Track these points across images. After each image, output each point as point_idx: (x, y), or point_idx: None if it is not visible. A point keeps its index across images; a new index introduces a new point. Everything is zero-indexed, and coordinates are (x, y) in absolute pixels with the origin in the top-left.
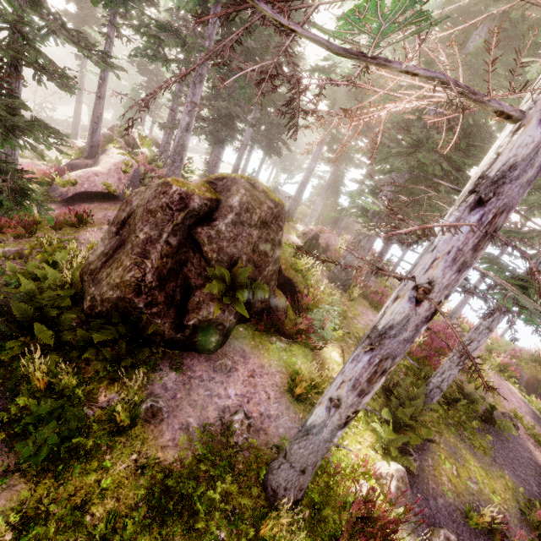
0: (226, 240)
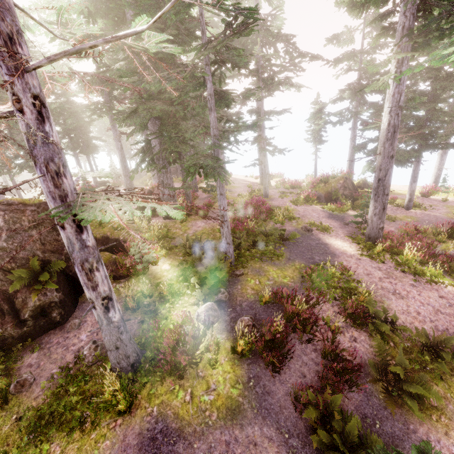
0: (14, 250)
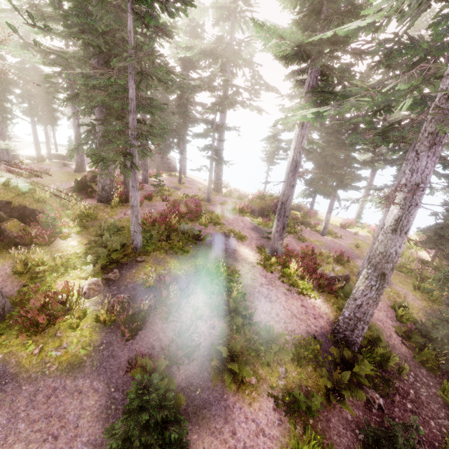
0: None
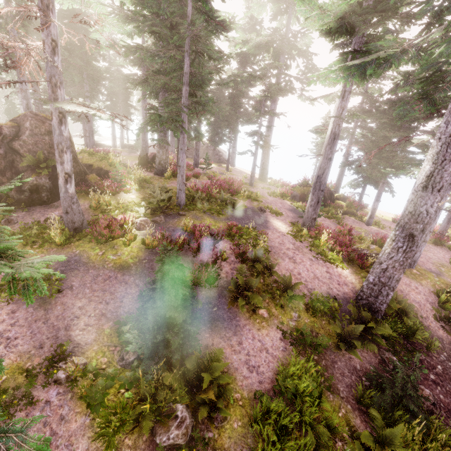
0: (30, 145)
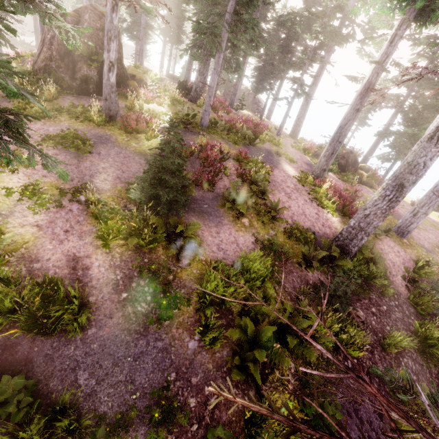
0: (87, 37)
